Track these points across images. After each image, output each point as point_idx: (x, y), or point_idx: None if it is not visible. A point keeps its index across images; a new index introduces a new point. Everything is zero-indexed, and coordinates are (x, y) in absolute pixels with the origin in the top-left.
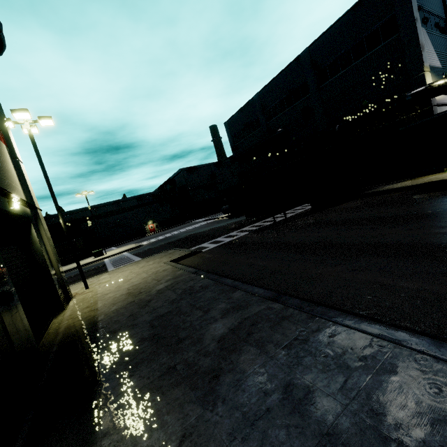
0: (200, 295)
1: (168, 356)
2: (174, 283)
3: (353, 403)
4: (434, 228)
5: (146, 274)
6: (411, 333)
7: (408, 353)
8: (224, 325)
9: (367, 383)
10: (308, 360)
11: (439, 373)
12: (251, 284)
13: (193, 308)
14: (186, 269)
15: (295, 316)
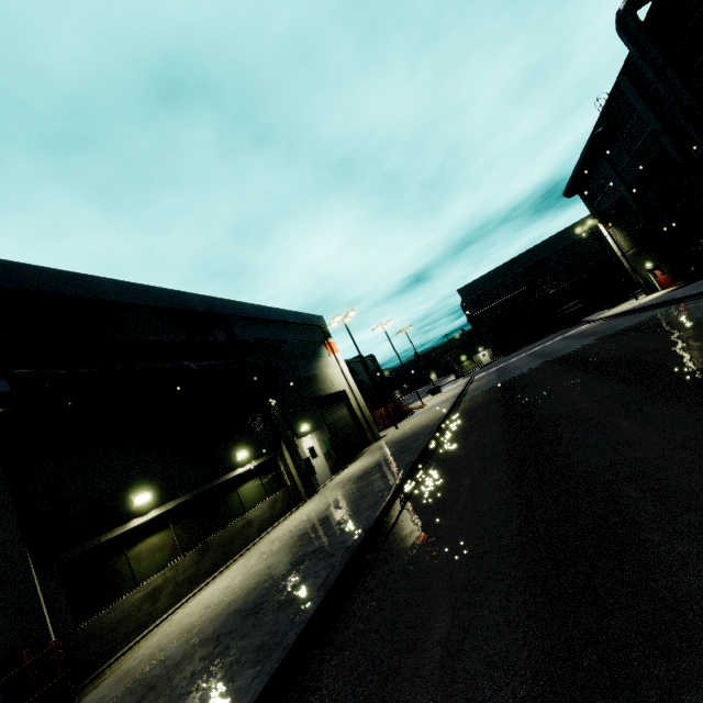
0: None
1: None
2: None
3: None
4: None
5: None
6: None
7: None
8: None
9: None
10: None
11: None
12: None
13: None
14: None
15: None
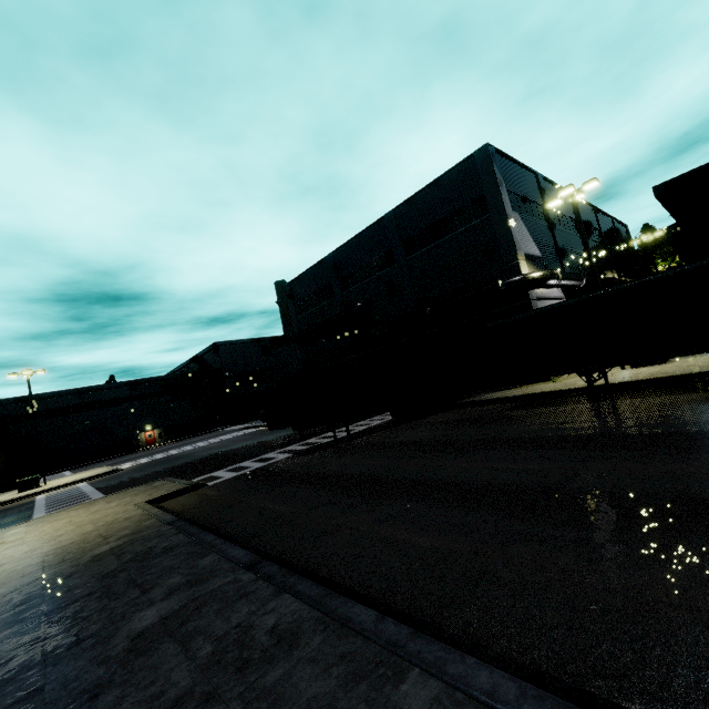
0: (154, 562)
1: (43, 671)
2: (128, 543)
3: (244, 708)
4: (496, 460)
5: (92, 526)
6: (365, 607)
7: (346, 635)
8: (158, 612)
9: (277, 679)
10: (232, 656)
11: (357, 657)
12: (242, 543)
13: (131, 585)
14: (162, 516)
15: (258, 592)
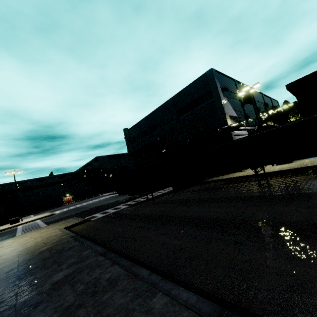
0: (65, 253)
1: (16, 298)
2: (55, 245)
3: (92, 309)
4: (212, 207)
5: (40, 239)
6: (145, 269)
7: (136, 280)
8: (64, 273)
9: (107, 298)
10: (91, 290)
11: (139, 289)
12: (102, 244)
13: (54, 263)
14: (70, 234)
15: (105, 264)
